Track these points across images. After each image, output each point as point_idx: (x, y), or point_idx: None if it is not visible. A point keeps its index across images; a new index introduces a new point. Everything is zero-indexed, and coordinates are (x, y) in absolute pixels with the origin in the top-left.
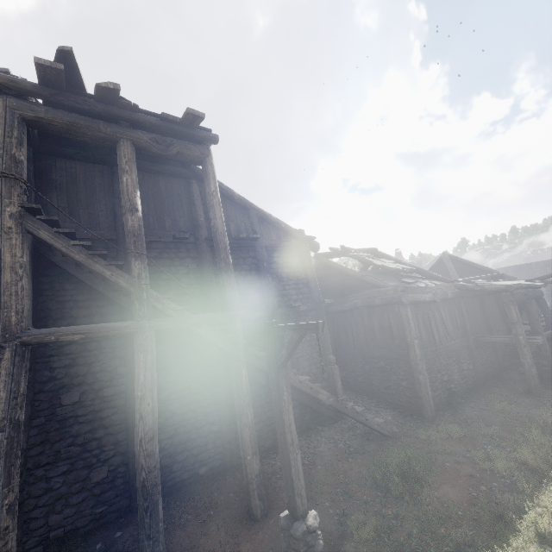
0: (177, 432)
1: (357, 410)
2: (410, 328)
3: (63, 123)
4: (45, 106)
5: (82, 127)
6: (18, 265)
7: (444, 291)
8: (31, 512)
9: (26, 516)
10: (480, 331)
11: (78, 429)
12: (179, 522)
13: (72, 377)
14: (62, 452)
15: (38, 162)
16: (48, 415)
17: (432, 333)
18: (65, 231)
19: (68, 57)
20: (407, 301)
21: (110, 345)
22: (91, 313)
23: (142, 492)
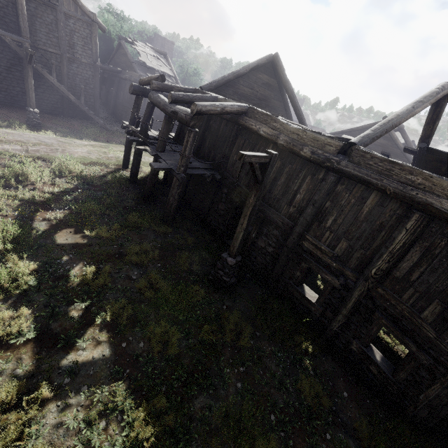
0: (2, 83)
1: (91, 112)
2: None
3: None
4: None
5: None
6: None
7: None
8: None
9: None
10: None
11: None
12: (0, 109)
13: None
14: None
15: None
16: None
17: None
18: None
19: None
20: None
21: None
22: None
23: None
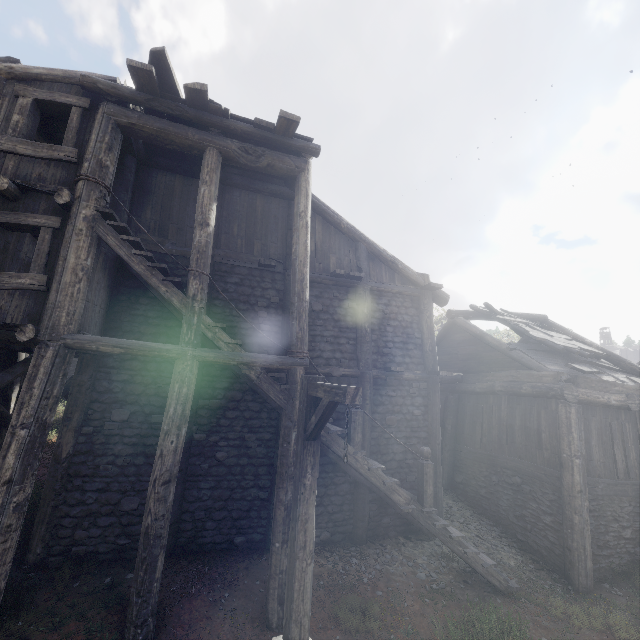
0: (219, 485)
1: (452, 533)
2: (571, 439)
3: (153, 130)
4: (140, 112)
5: (170, 133)
6: (80, 267)
7: None
8: (62, 519)
9: (57, 521)
10: None
11: (121, 450)
12: (190, 590)
13: (127, 394)
14: (101, 468)
15: (141, 174)
16: (98, 426)
17: (613, 456)
18: (130, 239)
19: (161, 58)
20: (573, 397)
21: (170, 369)
22: (159, 332)
23: (144, 540)
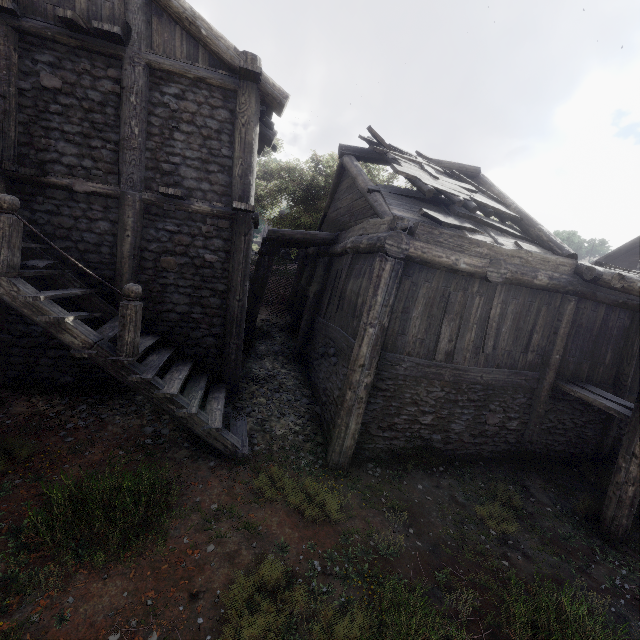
0: None
1: (162, 390)
2: (374, 303)
3: None
4: None
5: None
6: None
7: (530, 268)
8: None
9: None
10: (590, 376)
11: None
12: None
13: None
14: None
15: None
16: None
17: (439, 333)
18: None
19: None
20: (399, 251)
21: None
22: None
23: None
